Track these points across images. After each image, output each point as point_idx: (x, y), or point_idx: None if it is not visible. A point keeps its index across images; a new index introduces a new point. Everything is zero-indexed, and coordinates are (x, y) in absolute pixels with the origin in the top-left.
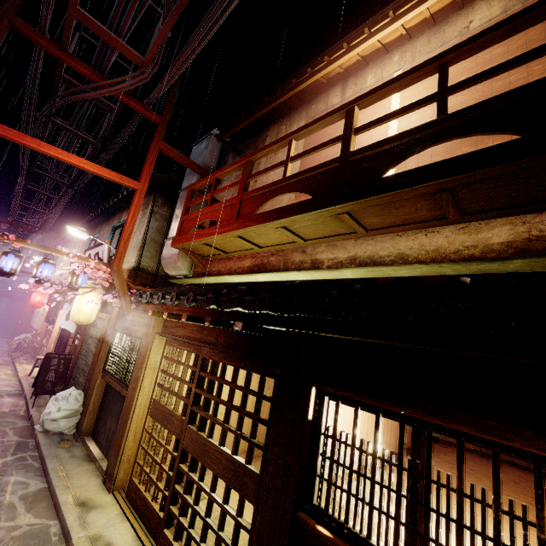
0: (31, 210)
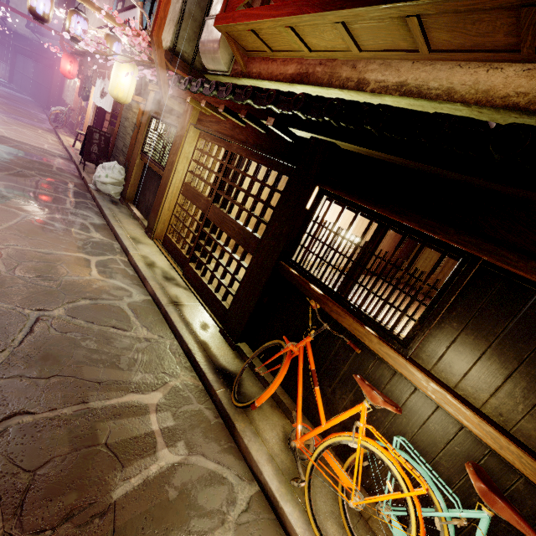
0: None
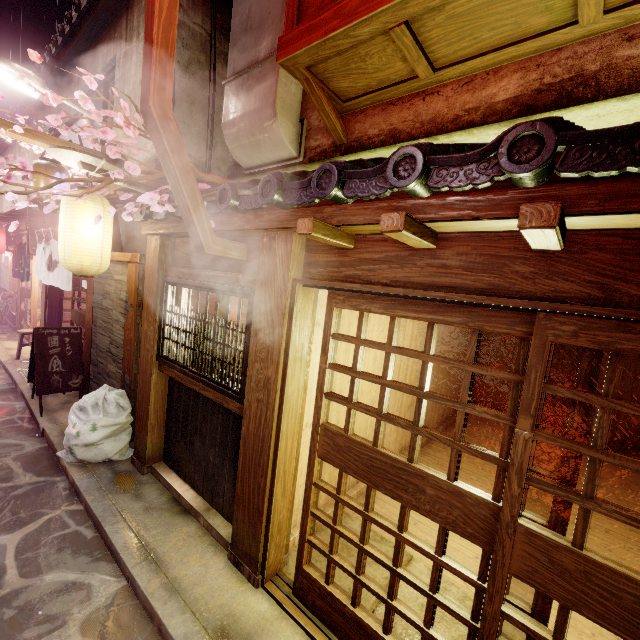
0: None
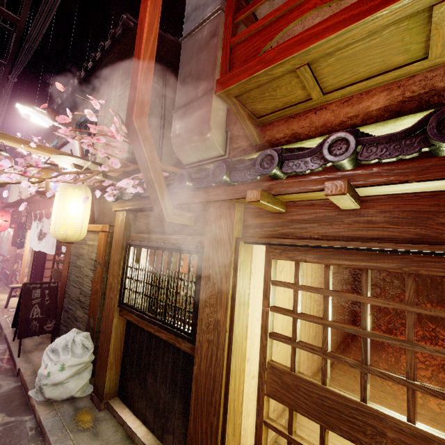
0: None
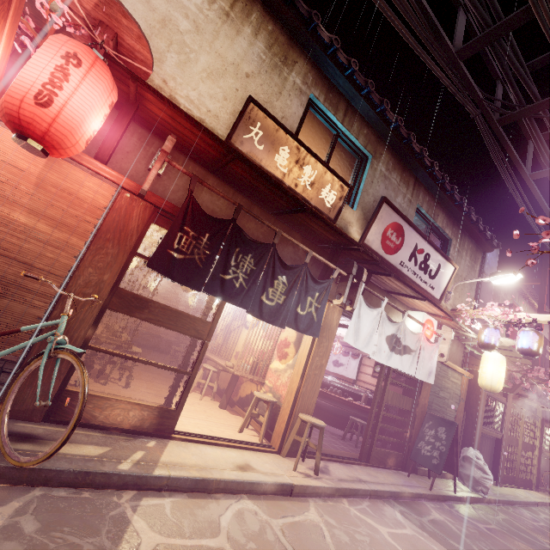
0: None
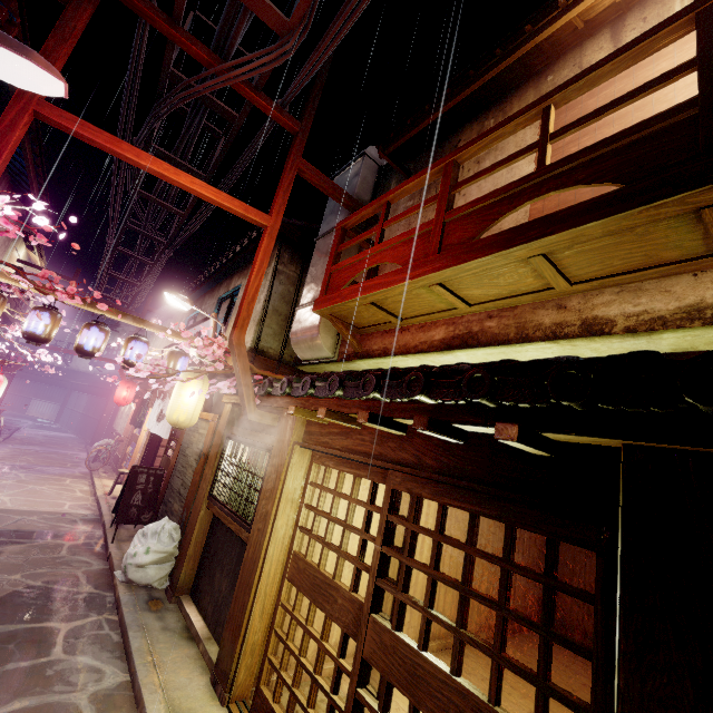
0: (119, 281)
